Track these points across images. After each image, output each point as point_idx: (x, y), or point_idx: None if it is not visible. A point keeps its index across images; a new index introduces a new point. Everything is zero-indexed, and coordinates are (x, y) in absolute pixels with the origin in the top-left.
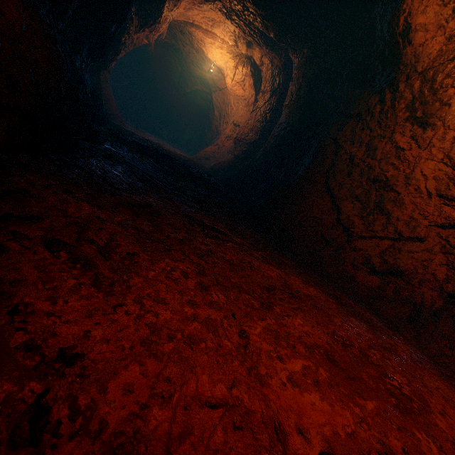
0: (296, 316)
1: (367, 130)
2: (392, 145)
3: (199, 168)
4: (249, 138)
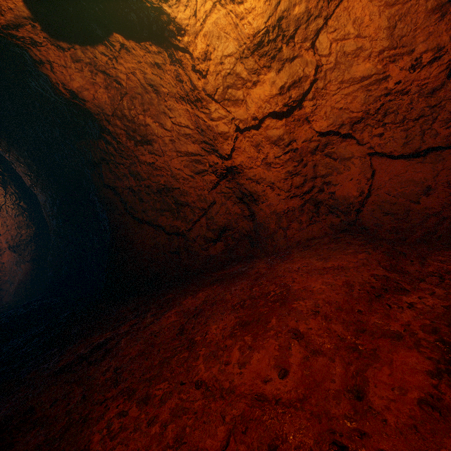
0: (210, 327)
1: (120, 165)
2: (145, 165)
3: (1, 310)
4: (26, 236)
